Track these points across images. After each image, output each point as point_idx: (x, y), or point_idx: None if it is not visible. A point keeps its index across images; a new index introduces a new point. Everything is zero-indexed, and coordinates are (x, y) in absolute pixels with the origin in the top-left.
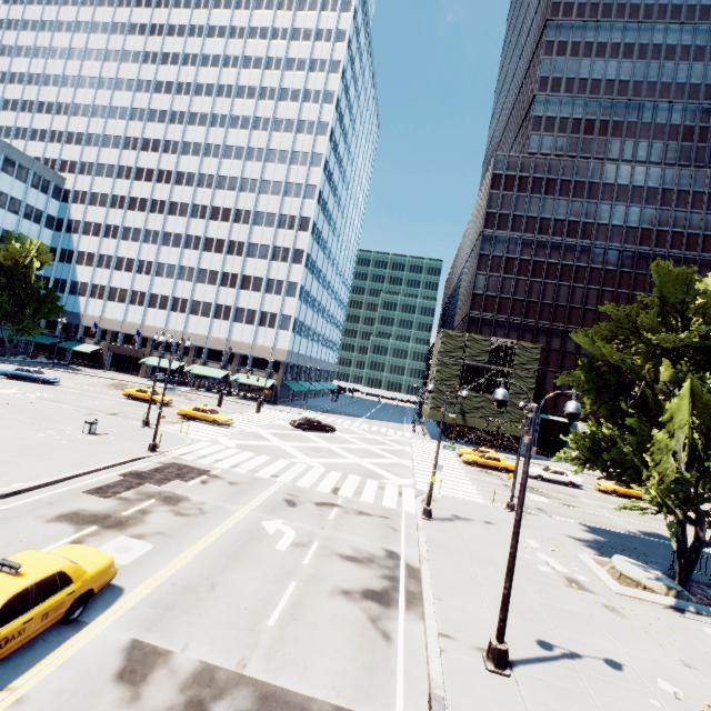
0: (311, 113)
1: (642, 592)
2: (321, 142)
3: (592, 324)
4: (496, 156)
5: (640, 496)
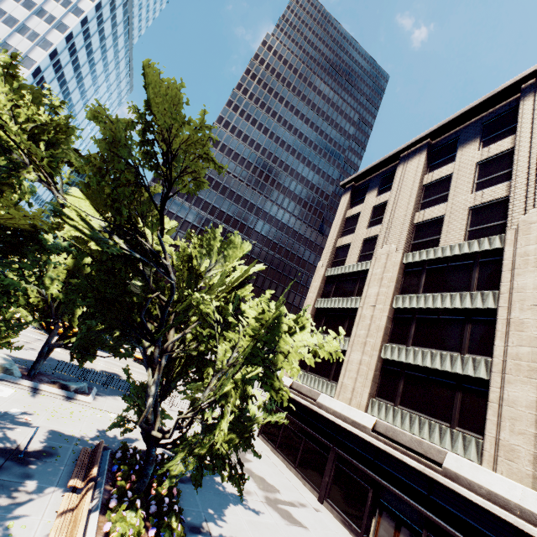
0: (39, 27)
1: None
2: (39, 53)
3: None
4: None
5: None
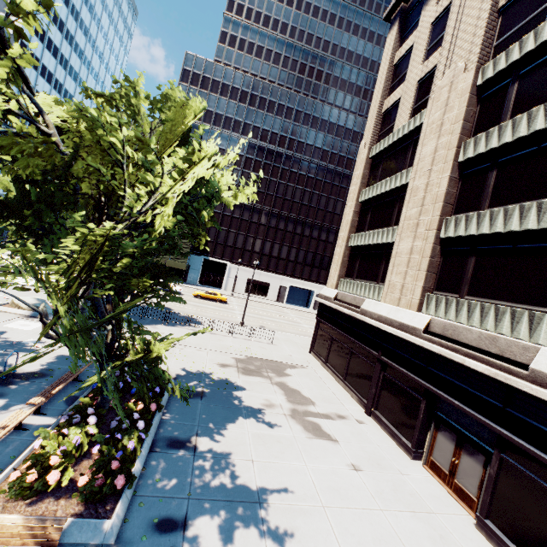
0: None
1: (10, 308)
2: None
3: None
4: (187, 54)
5: (215, 298)
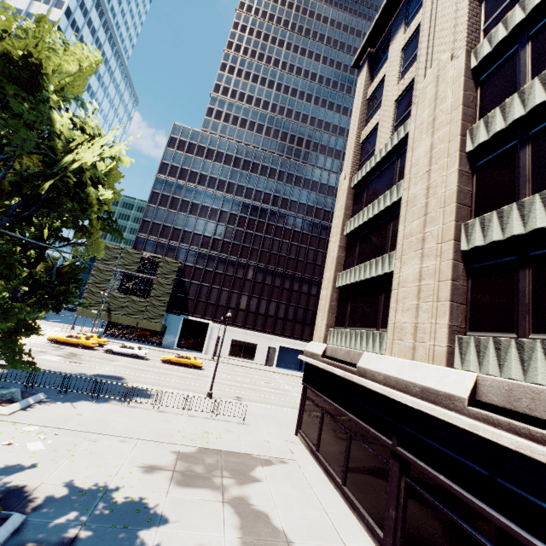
0: None
1: None
2: None
3: (228, 252)
4: (174, 124)
5: (187, 363)
